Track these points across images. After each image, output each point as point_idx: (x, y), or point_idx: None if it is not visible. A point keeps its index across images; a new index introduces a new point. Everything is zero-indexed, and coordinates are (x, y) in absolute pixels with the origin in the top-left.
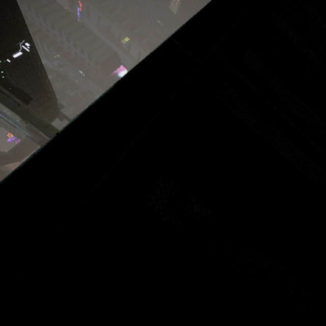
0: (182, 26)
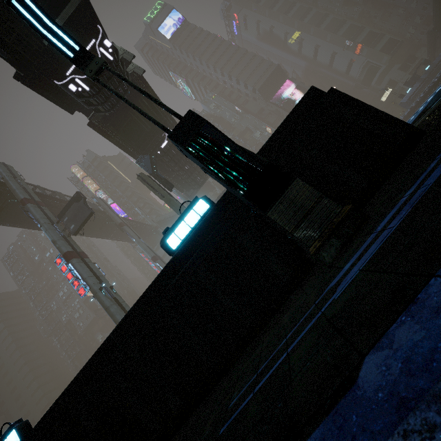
0: (117, 325)
